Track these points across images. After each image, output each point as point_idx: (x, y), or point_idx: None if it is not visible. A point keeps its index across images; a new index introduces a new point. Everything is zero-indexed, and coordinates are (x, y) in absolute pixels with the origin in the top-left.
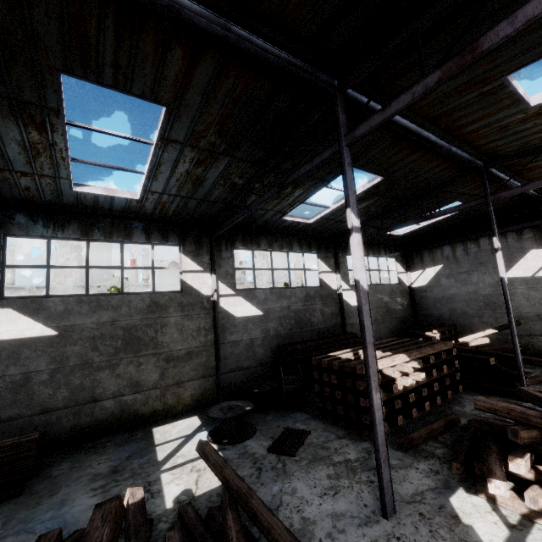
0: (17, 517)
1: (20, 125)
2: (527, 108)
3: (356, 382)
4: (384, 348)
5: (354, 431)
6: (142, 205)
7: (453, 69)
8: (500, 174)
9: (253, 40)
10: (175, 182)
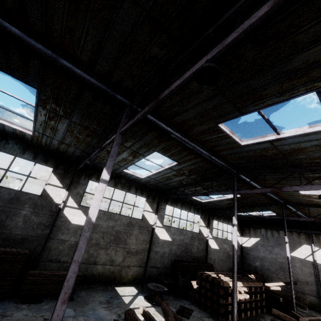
0: (78, 309)
1: (129, 155)
2: (299, 193)
3: (219, 289)
4: (230, 276)
5: (214, 315)
6: (141, 179)
7: (274, 190)
8: (290, 207)
9: (216, 159)
10: (161, 177)
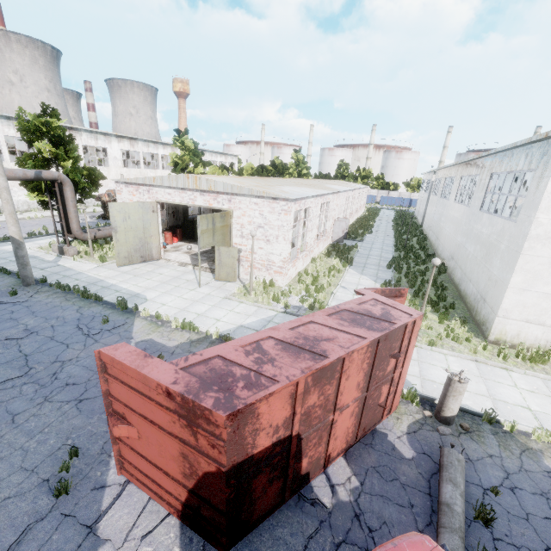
0: None
1: None
2: None
3: None
4: None
5: None
6: None
7: None
8: None
9: None
10: None
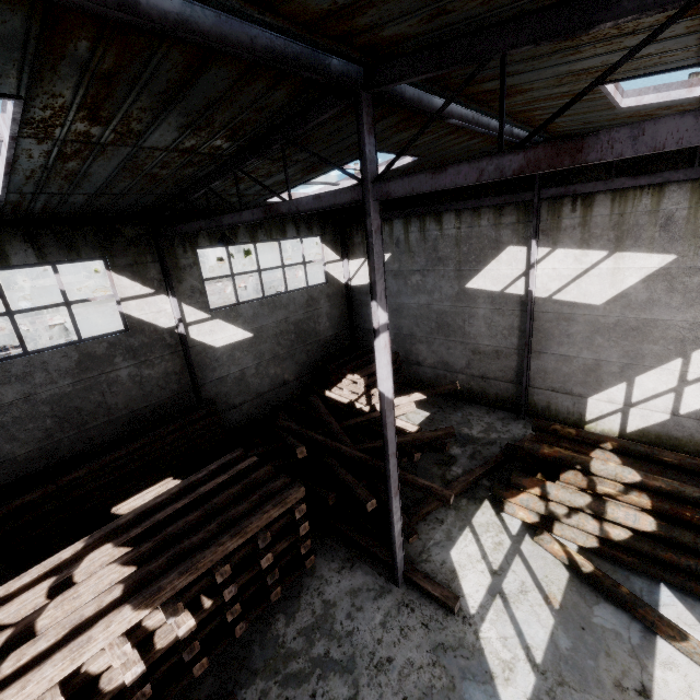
0: None
1: None
2: None
3: None
4: (150, 539)
5: None
6: None
7: None
8: (437, 101)
9: None
10: None
